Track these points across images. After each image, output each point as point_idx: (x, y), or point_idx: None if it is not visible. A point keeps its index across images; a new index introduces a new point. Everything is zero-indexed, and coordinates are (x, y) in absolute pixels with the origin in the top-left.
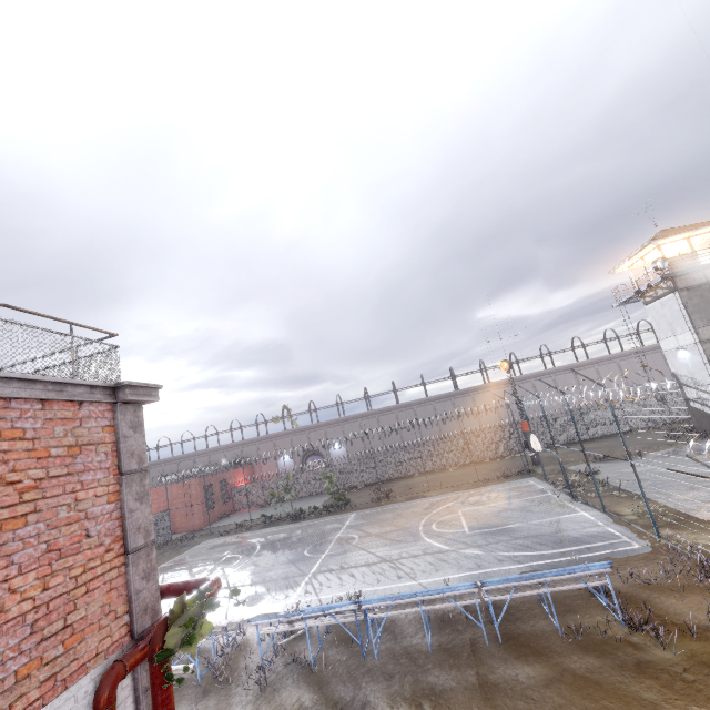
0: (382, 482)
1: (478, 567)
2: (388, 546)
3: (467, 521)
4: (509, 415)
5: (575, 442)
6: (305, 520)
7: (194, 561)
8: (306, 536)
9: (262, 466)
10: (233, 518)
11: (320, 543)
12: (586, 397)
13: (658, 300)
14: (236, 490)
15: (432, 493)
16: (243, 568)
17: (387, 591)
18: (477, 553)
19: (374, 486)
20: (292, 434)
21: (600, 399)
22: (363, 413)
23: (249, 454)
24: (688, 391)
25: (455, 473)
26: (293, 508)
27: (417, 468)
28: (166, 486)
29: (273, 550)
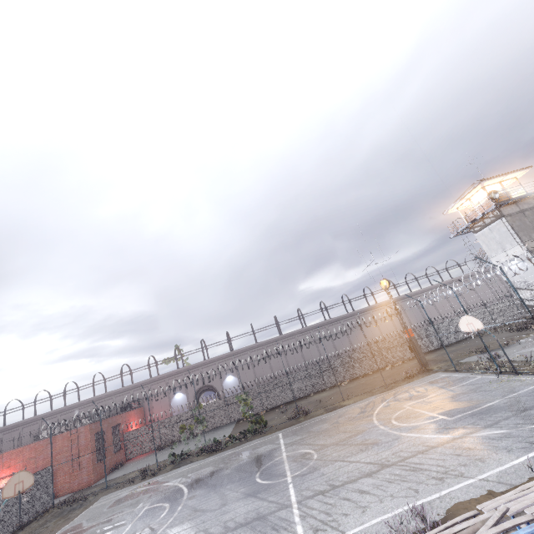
0: (280, 405)
1: (533, 444)
2: (367, 450)
3: (430, 411)
4: (373, 336)
5: (432, 350)
6: (224, 450)
7: (97, 525)
8: (242, 463)
9: (154, 408)
10: (128, 467)
11: (268, 466)
12: (426, 317)
13: (486, 227)
14: (129, 436)
15: (348, 401)
16: (180, 518)
17: (450, 500)
18: (500, 432)
19: (276, 409)
20: (185, 372)
21: (444, 314)
22: (252, 345)
23: (140, 397)
24: (522, 292)
25: (350, 386)
26: (199, 444)
27: (311, 388)
28: (48, 439)
29: (209, 488)
